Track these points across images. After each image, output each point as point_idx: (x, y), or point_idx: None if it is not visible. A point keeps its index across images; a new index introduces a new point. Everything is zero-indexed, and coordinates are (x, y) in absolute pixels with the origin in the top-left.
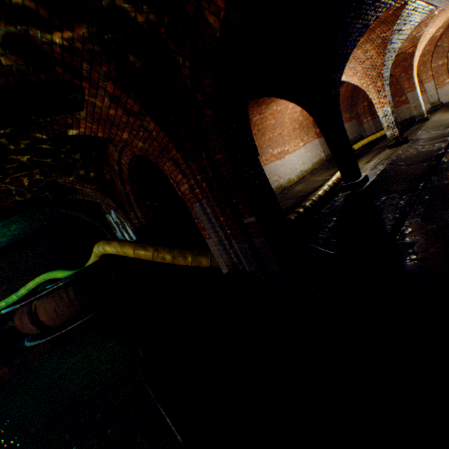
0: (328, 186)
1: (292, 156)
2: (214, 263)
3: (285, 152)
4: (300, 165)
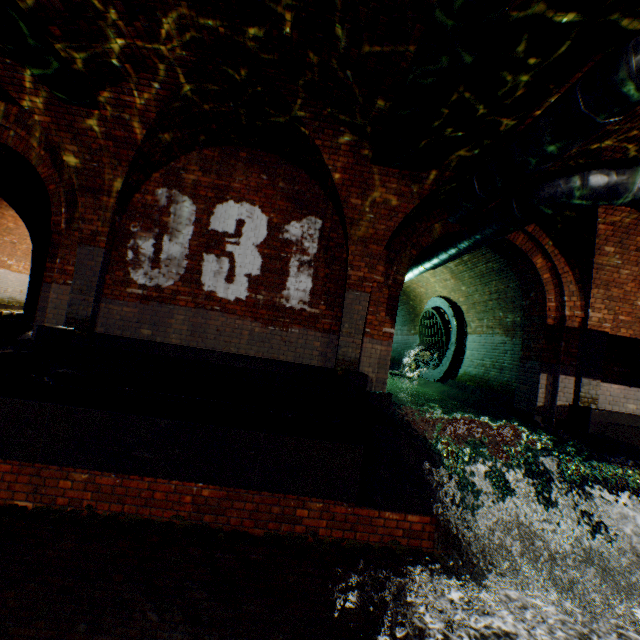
0: (12, 312)
1: (13, 274)
2: None
3: (6, 265)
4: (17, 292)
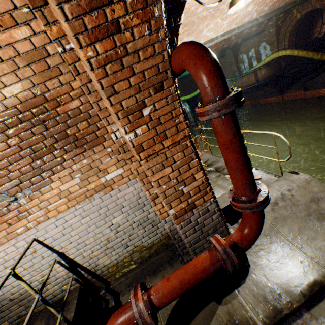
0: None
1: None
2: None
3: None
4: None
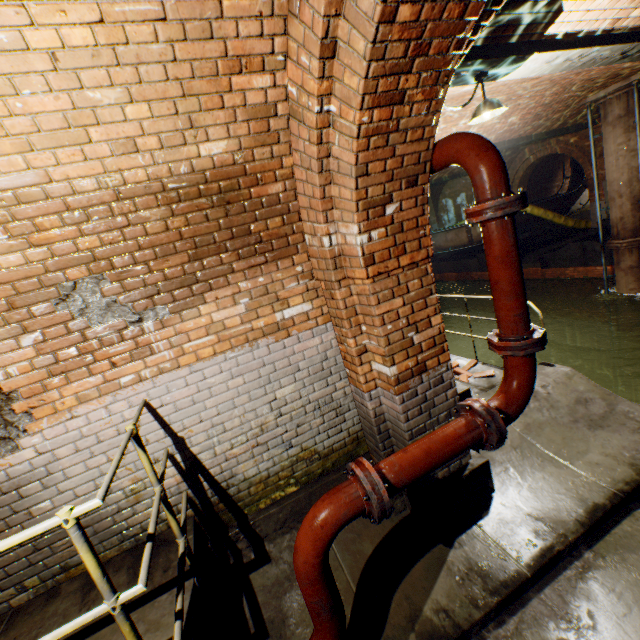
0: None
1: None
2: (575, 225)
3: None
4: None
